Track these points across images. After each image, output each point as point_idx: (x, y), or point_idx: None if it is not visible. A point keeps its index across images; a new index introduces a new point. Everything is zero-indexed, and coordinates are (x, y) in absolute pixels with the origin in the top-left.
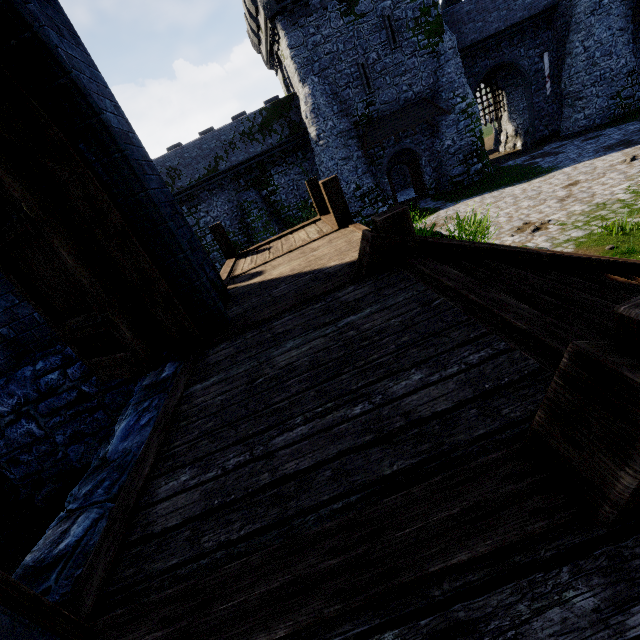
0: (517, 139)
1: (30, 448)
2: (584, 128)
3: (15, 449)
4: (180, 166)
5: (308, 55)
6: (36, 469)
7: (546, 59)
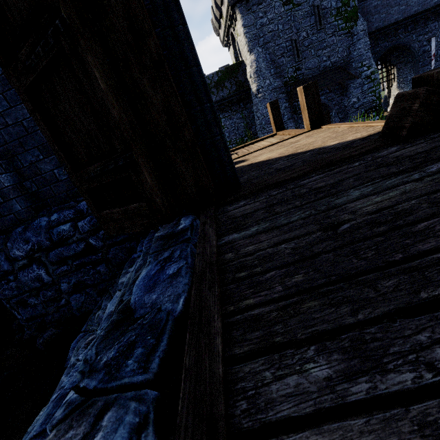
0: None
1: (37, 292)
2: None
3: (24, 292)
4: None
5: (256, 32)
6: (40, 312)
7: (433, 42)
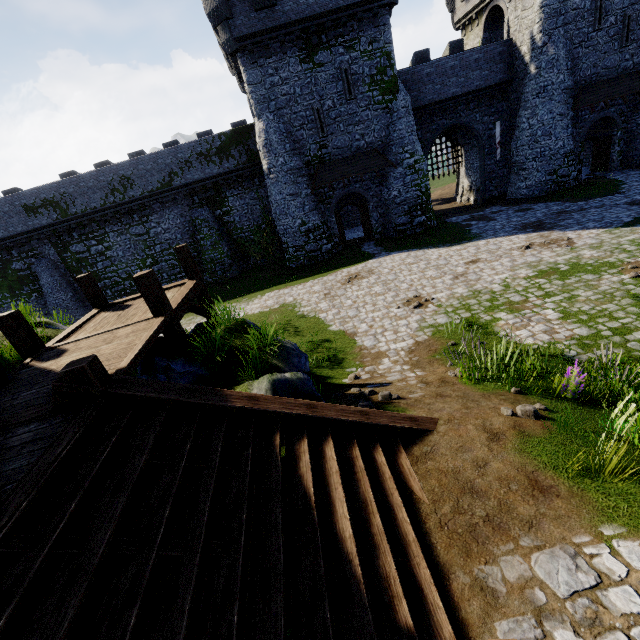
0: (471, 194)
1: None
2: (525, 197)
3: None
4: (134, 176)
5: (265, 93)
6: None
7: (498, 127)
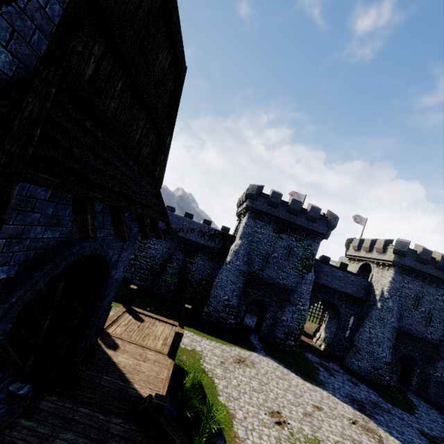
0: (323, 343)
1: None
2: (355, 371)
3: None
4: None
5: (250, 232)
6: None
7: (352, 319)
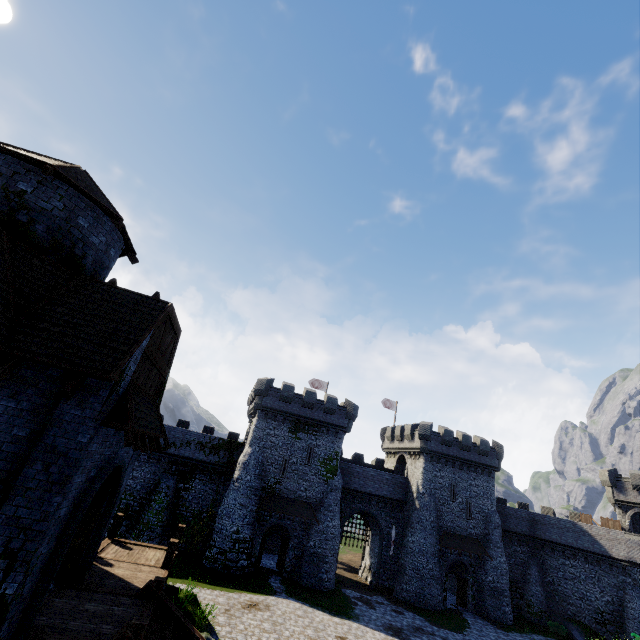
0: (369, 574)
1: None
2: (404, 599)
3: None
4: None
5: (262, 435)
6: None
7: (394, 529)
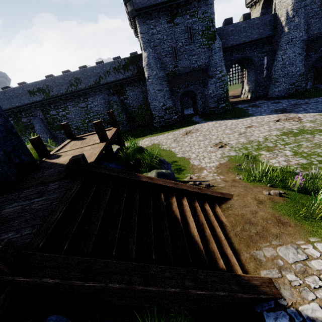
0: (249, 94)
1: None
2: (277, 96)
3: None
4: (81, 78)
5: (148, 38)
6: None
7: (265, 59)
